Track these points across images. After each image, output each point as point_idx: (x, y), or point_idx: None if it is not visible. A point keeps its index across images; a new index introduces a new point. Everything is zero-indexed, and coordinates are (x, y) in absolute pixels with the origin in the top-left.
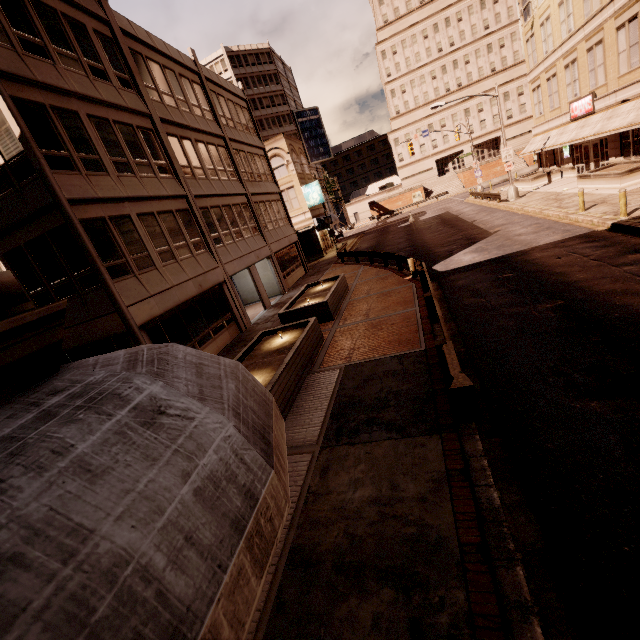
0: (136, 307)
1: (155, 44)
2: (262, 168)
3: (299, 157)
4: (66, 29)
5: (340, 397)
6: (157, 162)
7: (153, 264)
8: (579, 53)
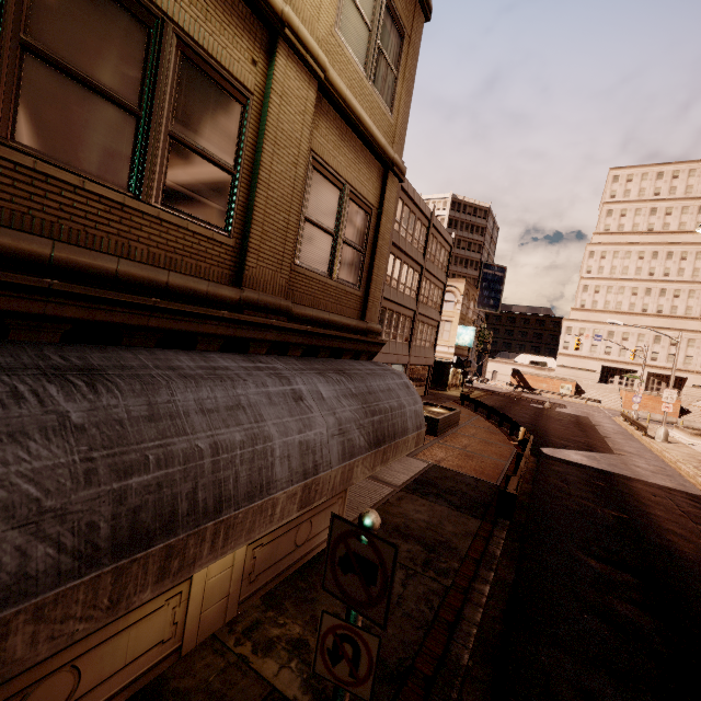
0: None
1: (415, 197)
2: (436, 298)
3: (469, 301)
4: None
5: (423, 476)
6: None
7: None
8: None
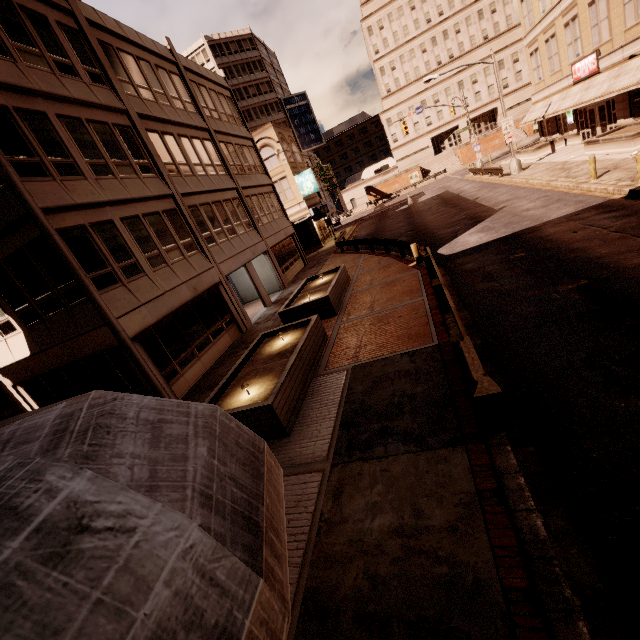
0: (127, 318)
1: (126, 34)
2: (252, 160)
3: (290, 145)
4: (25, 22)
5: (349, 403)
6: (138, 161)
7: (142, 270)
8: (580, 8)
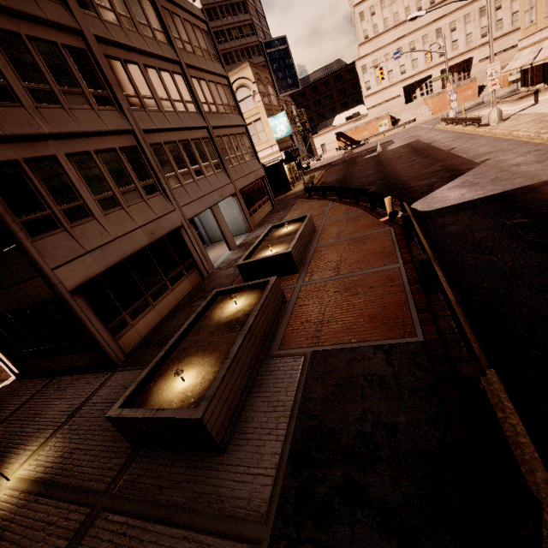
0: (66, 268)
1: None
2: (225, 99)
3: (266, 87)
4: None
5: (303, 416)
6: (93, 90)
7: (90, 213)
8: None
